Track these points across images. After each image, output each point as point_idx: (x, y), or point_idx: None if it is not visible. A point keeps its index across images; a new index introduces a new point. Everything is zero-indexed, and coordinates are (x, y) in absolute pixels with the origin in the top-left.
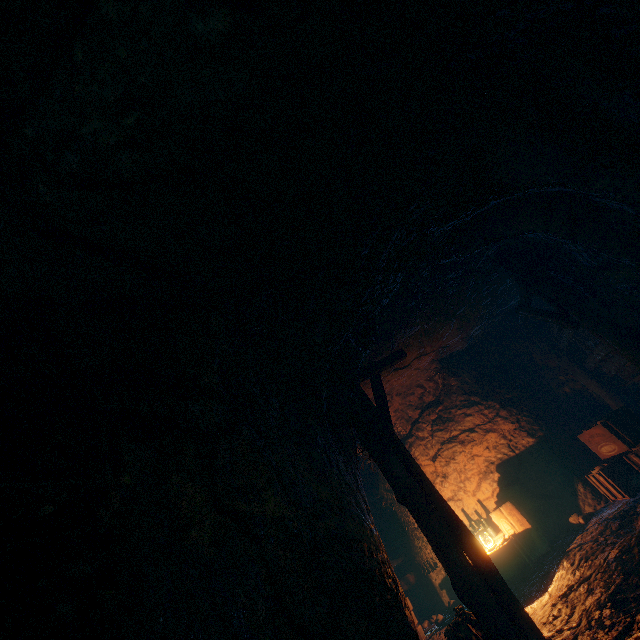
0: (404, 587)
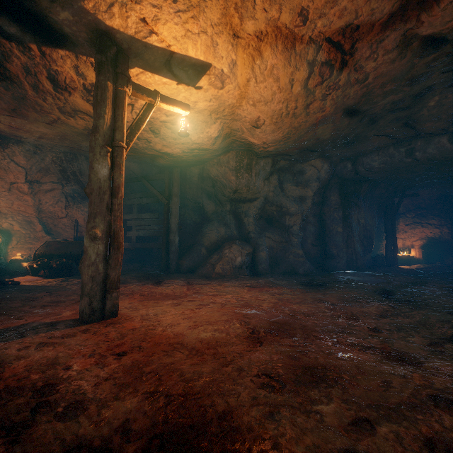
0: None
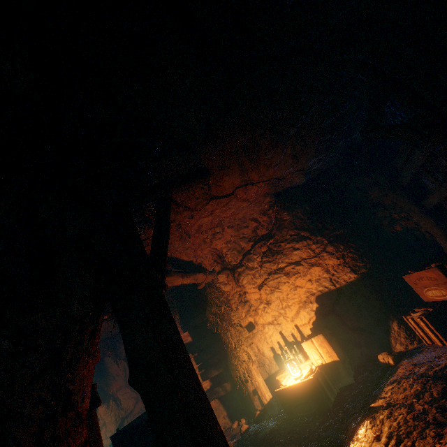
0: (221, 393)
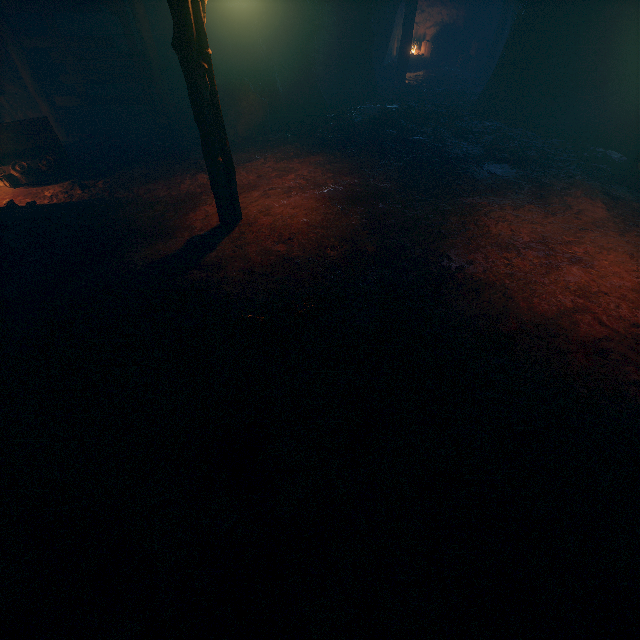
0: None
